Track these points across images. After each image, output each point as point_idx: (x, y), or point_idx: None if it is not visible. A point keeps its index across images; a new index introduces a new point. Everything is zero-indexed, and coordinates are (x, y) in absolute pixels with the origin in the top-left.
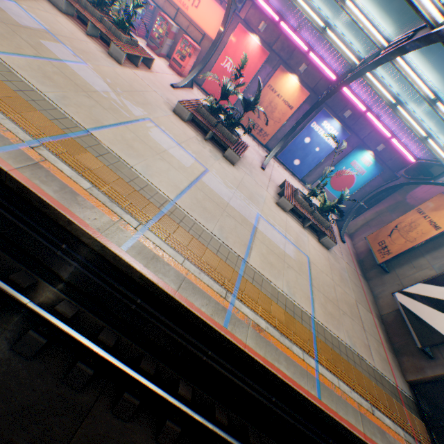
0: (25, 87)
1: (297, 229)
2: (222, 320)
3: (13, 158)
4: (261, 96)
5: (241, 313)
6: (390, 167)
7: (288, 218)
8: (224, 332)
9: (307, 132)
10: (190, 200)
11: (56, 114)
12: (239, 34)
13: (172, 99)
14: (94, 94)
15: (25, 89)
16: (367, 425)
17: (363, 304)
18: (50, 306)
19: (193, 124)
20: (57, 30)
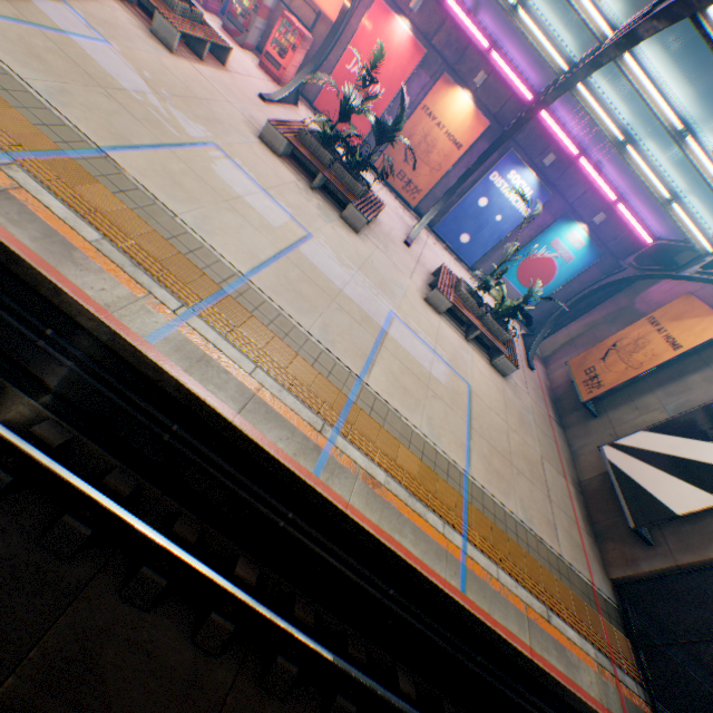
0: None
1: (457, 342)
2: (312, 464)
3: None
4: (410, 125)
5: (346, 457)
6: (613, 252)
7: (443, 323)
8: (313, 482)
9: (484, 189)
10: (275, 279)
11: (46, 116)
12: (378, 15)
13: (259, 119)
14: (119, 94)
15: None
16: (537, 636)
17: (552, 462)
18: (25, 428)
19: (292, 162)
20: None
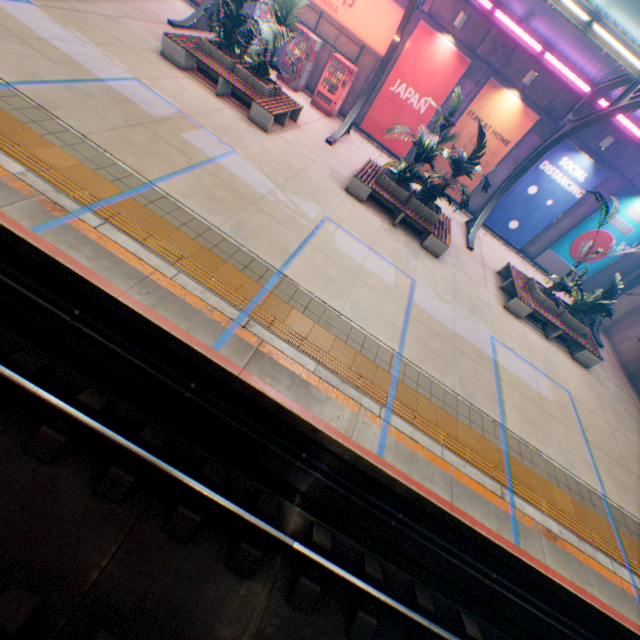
0: (200, 227)
1: (540, 344)
2: (509, 534)
3: (234, 352)
4: (455, 131)
5: (525, 516)
6: None
7: (524, 328)
8: (518, 553)
9: (533, 178)
10: (414, 345)
11: (242, 257)
12: (420, 38)
13: (335, 167)
14: (262, 203)
15: (201, 231)
16: None
17: None
18: (303, 535)
19: (371, 202)
20: (189, 106)
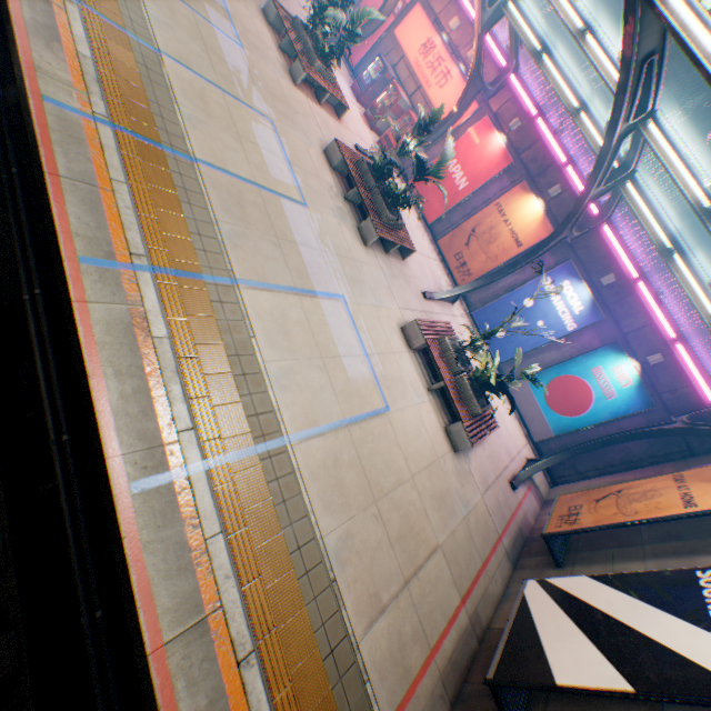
0: None
1: (412, 378)
2: (88, 253)
3: None
4: (481, 216)
5: (137, 288)
6: (668, 406)
7: (408, 357)
8: (68, 259)
9: (532, 290)
10: (227, 184)
11: (139, 20)
12: (482, 128)
13: None
14: (217, 58)
15: None
16: (194, 653)
17: (456, 569)
18: None
19: (344, 180)
20: (241, 20)
